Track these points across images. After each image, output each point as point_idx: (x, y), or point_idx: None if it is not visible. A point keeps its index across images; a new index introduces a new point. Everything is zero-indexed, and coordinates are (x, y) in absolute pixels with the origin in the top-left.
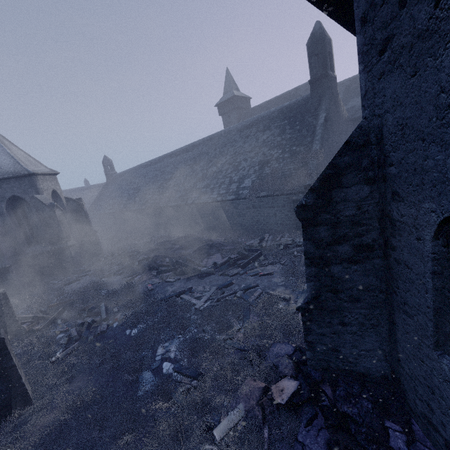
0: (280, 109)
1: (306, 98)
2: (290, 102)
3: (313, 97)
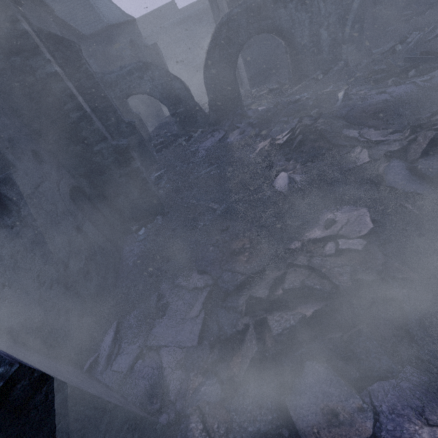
0: (199, 10)
1: None
2: (202, 6)
3: None
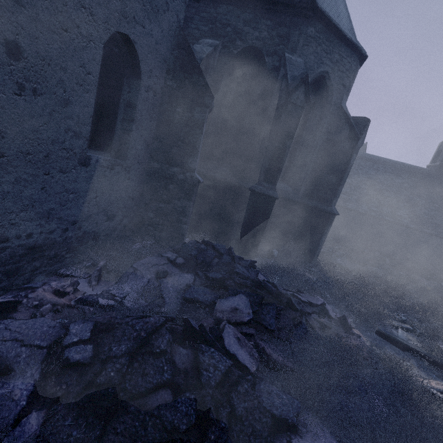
0: (403, 165)
1: (426, 171)
2: (410, 164)
3: (436, 174)
